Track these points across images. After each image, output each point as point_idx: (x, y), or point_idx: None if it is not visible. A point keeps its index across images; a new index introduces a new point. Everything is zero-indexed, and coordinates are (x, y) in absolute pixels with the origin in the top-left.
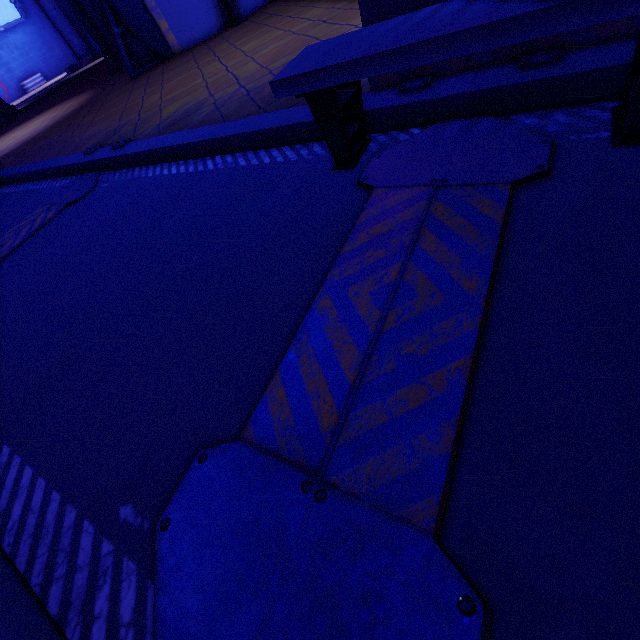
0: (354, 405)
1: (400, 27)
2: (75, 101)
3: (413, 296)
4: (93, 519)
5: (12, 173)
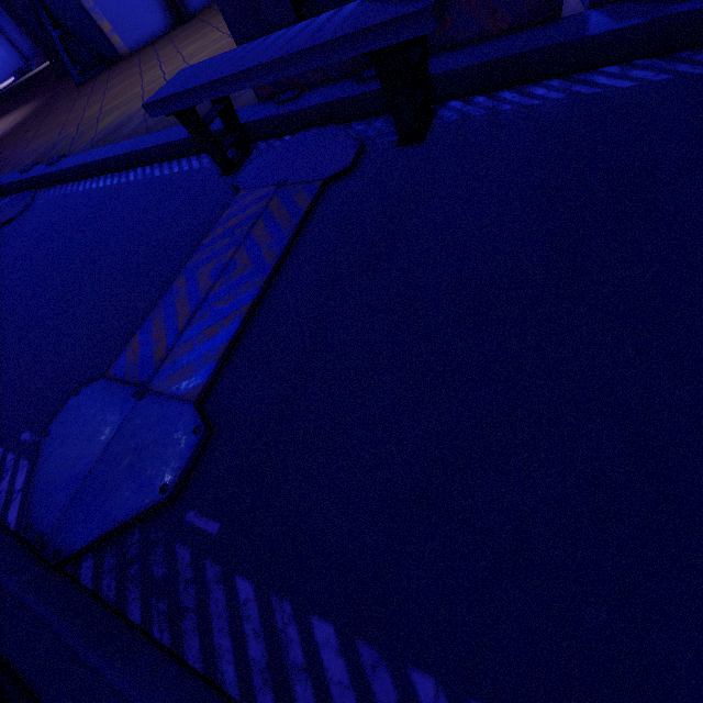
0: (177, 344)
1: (234, 57)
2: (20, 113)
3: (235, 269)
4: (3, 445)
5: None
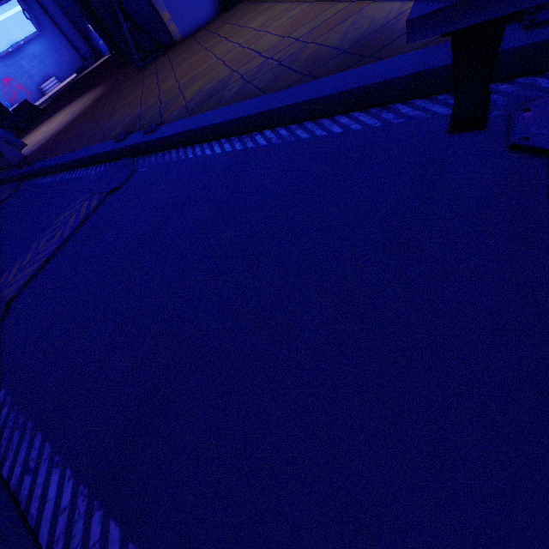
0: None
1: None
2: (90, 95)
3: None
4: None
5: (48, 164)
